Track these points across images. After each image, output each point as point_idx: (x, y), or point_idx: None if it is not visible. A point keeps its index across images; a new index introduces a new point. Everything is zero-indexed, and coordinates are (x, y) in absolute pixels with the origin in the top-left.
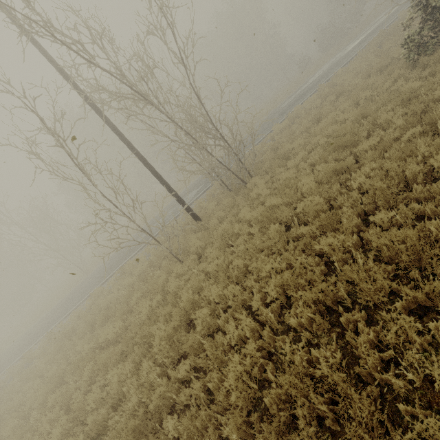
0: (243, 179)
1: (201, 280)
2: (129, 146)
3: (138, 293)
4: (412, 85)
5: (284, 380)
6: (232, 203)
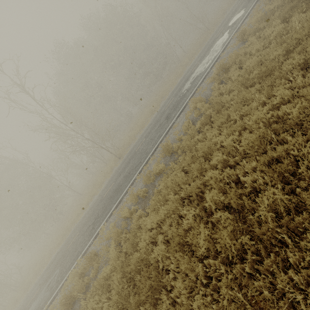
0: None
1: None
2: None
3: None
4: None
5: None
6: None
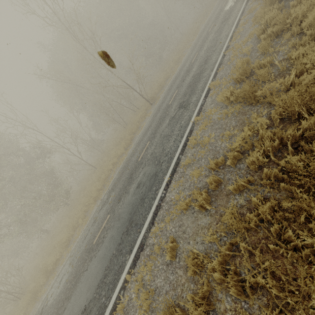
0: None
1: None
2: None
3: None
4: None
5: None
6: None
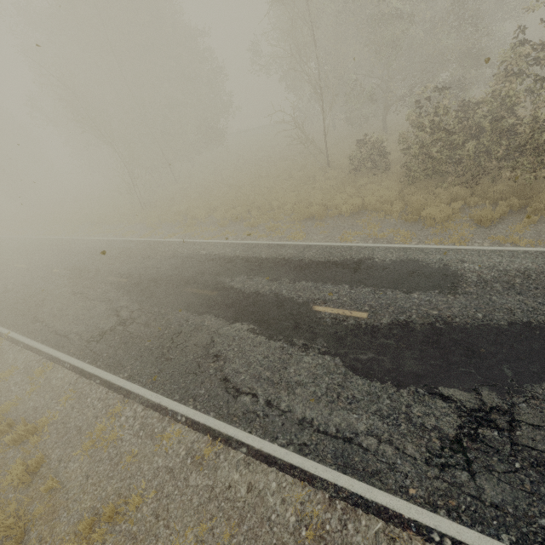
0: None
1: None
2: None
3: None
4: None
5: None
6: None
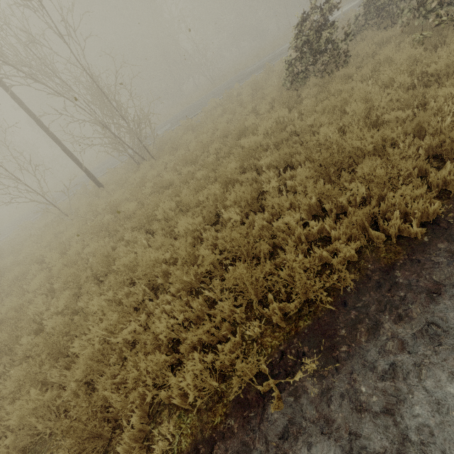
0: (154, 155)
1: (62, 242)
2: (24, 109)
3: (33, 238)
4: (249, 122)
5: (11, 314)
6: (124, 180)
